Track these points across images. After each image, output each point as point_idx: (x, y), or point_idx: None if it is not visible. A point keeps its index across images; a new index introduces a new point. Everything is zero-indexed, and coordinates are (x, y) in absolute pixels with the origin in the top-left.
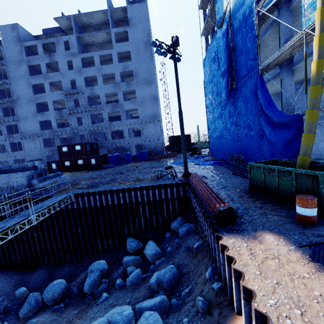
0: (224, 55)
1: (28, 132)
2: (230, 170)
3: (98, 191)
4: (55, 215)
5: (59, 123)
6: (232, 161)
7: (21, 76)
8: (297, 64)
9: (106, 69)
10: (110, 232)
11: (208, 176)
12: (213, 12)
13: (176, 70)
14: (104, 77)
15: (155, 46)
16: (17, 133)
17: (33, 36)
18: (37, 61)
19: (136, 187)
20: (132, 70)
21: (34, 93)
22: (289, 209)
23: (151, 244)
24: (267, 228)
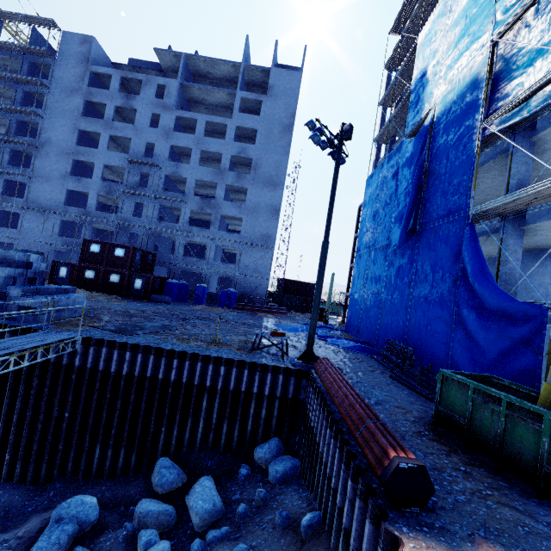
0: (410, 177)
1: (41, 201)
2: (383, 369)
3: (135, 343)
4: (29, 369)
5: (102, 203)
6: (388, 351)
7: (67, 112)
8: (533, 222)
9: (211, 144)
10: (128, 434)
11: (346, 370)
12: (401, 115)
13: (336, 175)
14: (202, 155)
15: (312, 129)
16: (20, 197)
17: (111, 62)
18: (103, 98)
19: (210, 356)
20: (253, 158)
21: (77, 143)
22: (525, 494)
23: (206, 485)
24: (496, 537)
